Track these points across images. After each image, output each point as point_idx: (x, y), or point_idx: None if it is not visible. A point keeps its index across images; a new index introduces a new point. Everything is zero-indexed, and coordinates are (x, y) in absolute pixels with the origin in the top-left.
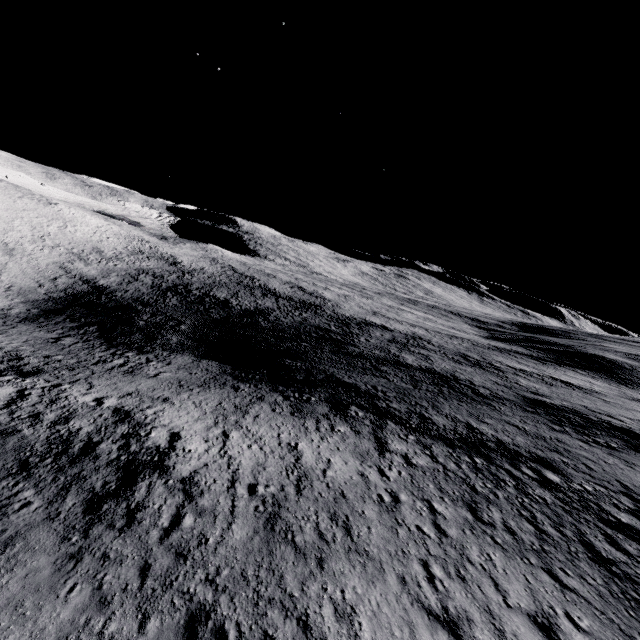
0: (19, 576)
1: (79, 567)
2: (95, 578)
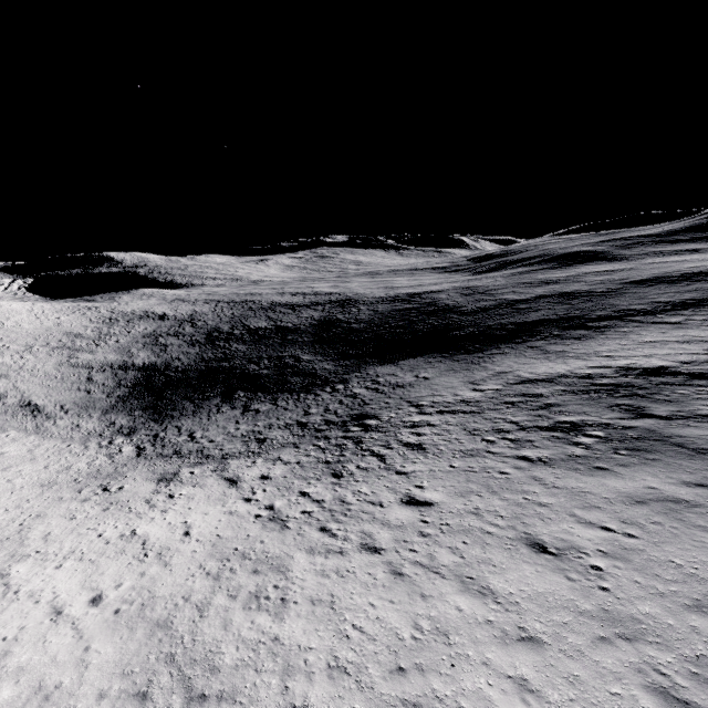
0: None
1: None
2: None
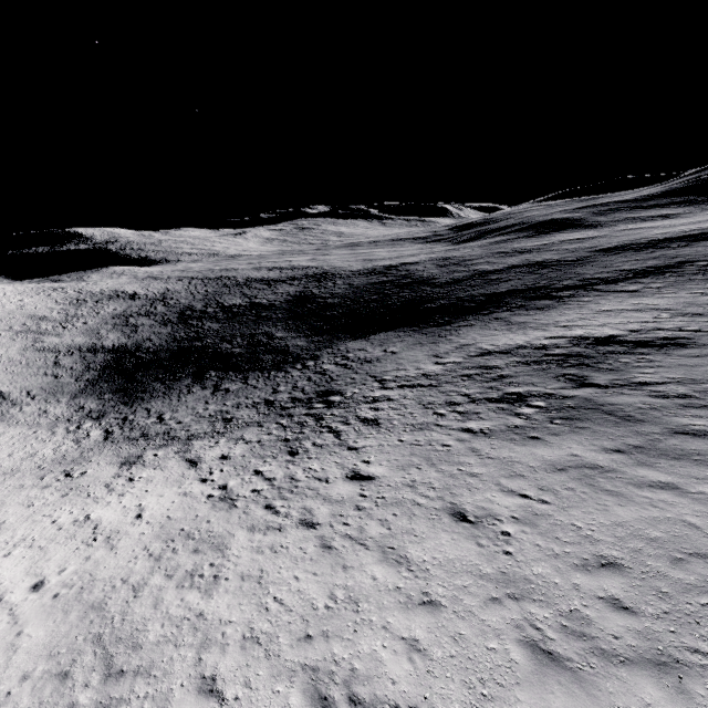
0: None
1: None
2: None
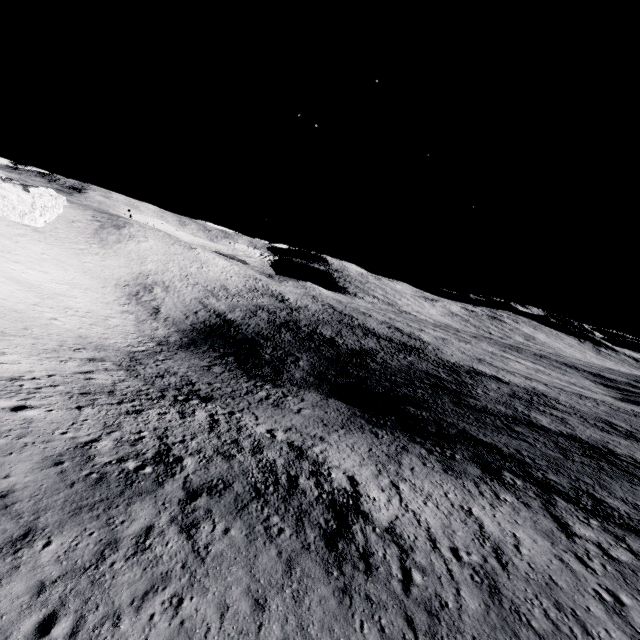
0: (315, 600)
1: (355, 604)
2: (373, 619)
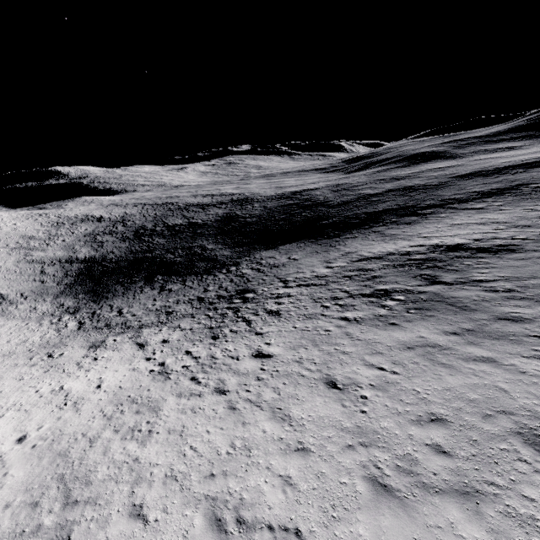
0: None
1: None
2: None
